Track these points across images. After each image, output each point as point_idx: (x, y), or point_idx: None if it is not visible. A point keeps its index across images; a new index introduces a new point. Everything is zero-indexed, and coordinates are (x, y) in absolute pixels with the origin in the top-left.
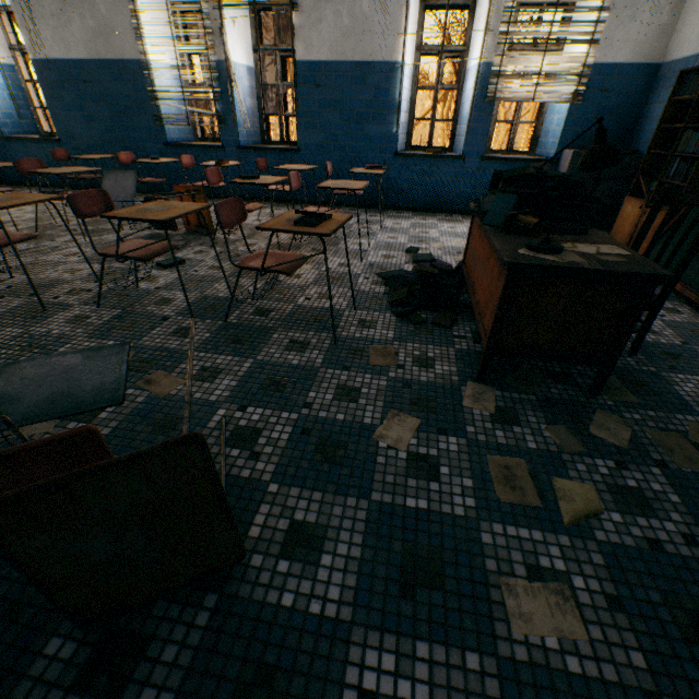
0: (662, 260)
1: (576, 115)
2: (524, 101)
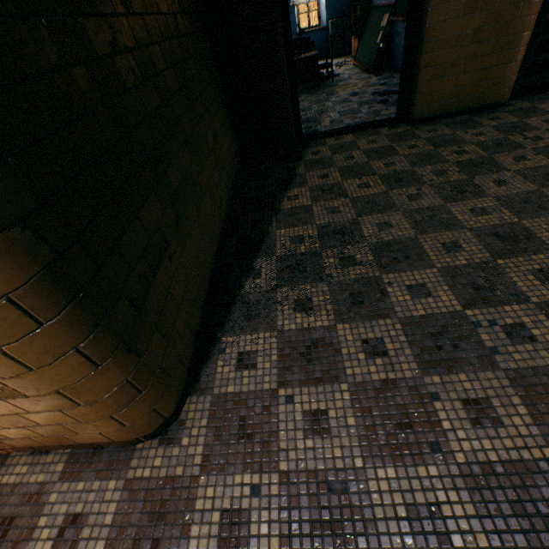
0: (357, 58)
1: (329, 4)
2: (306, 3)
